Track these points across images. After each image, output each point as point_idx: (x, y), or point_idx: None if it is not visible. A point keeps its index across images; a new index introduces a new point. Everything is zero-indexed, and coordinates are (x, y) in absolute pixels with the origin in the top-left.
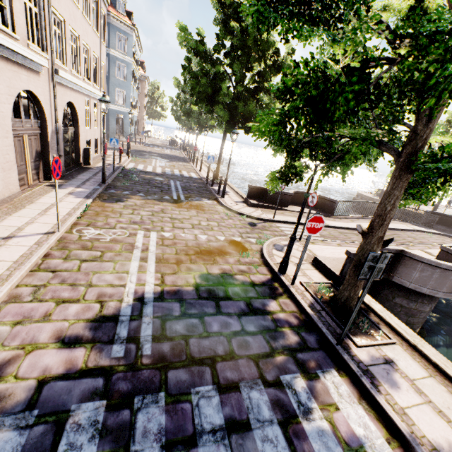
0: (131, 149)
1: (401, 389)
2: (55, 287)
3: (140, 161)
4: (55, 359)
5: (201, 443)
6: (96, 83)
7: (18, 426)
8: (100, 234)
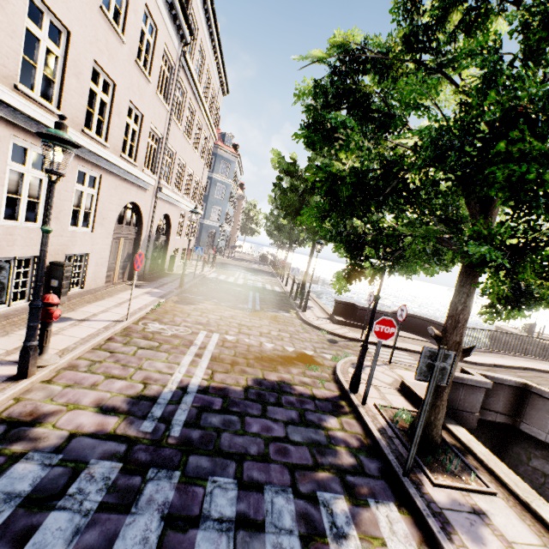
0: (218, 261)
1: (487, 547)
2: (109, 365)
3: (224, 272)
4: (90, 420)
5: (203, 527)
6: (194, 200)
7: (43, 462)
8: (163, 328)
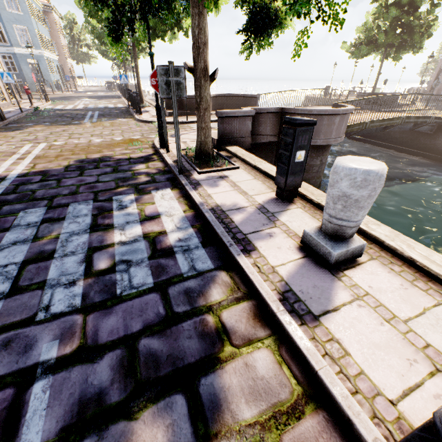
0: (56, 97)
1: (219, 187)
2: None
3: (62, 103)
4: None
5: (12, 230)
6: None
7: None
8: None
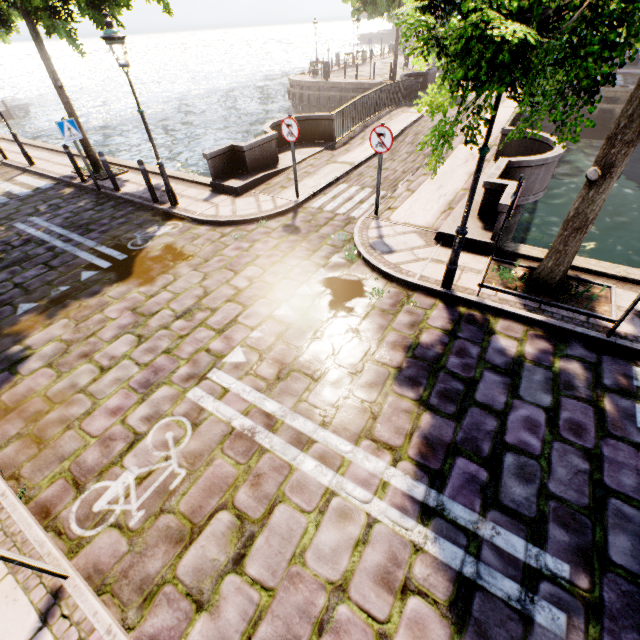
0: None
1: None
2: None
3: None
4: None
5: None
6: None
7: None
8: (142, 476)
